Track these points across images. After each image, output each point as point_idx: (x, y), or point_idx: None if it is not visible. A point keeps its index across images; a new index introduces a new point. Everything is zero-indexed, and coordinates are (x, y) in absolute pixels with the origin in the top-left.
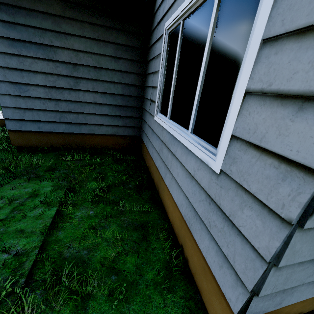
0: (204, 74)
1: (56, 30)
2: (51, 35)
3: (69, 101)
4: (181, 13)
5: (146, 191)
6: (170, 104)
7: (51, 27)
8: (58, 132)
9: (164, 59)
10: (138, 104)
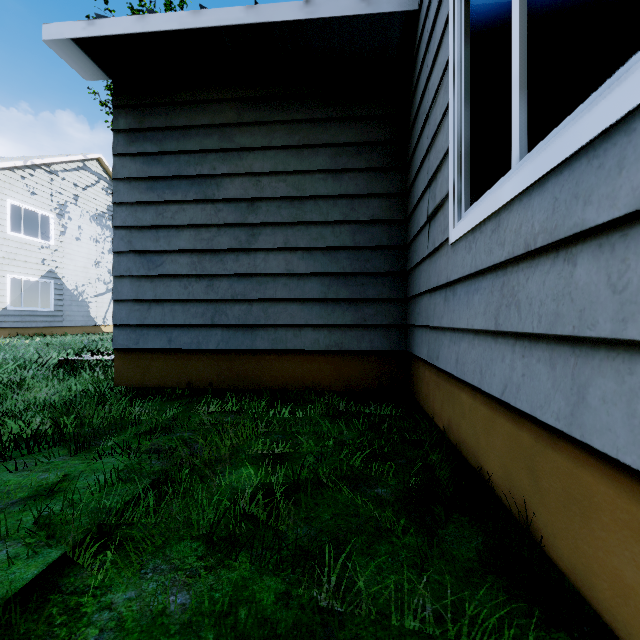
0: None
1: (224, 149)
2: (216, 158)
3: (235, 276)
4: None
5: (456, 519)
6: (515, 107)
7: (217, 145)
8: (206, 350)
9: (459, 59)
10: (392, 265)
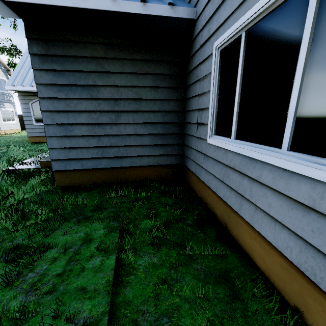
0: (303, 76)
1: (99, 71)
2: (95, 75)
3: (111, 135)
4: (242, 24)
5: (209, 227)
6: (234, 122)
7: (95, 68)
8: (100, 168)
9: (216, 77)
10: (179, 130)
